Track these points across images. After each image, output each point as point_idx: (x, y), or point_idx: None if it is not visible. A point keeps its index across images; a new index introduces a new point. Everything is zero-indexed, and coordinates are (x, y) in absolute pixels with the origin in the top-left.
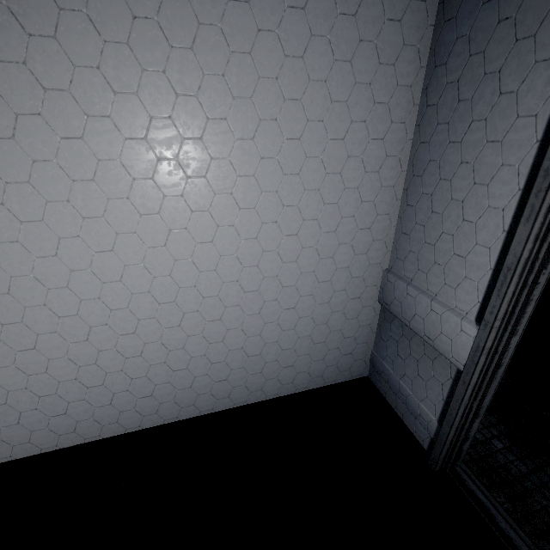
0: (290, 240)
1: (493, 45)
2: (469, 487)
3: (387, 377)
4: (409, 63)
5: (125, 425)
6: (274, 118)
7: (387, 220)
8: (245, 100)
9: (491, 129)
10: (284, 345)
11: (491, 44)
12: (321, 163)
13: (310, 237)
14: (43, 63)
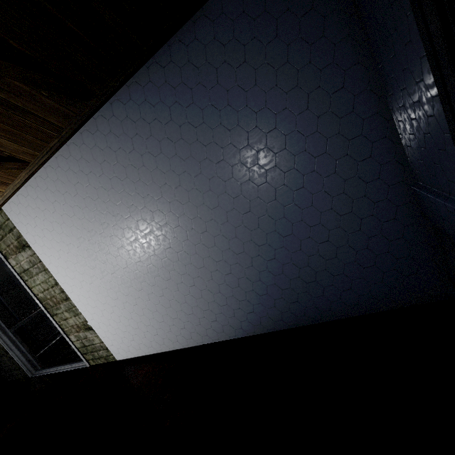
0: (299, 192)
1: None
2: None
3: None
4: (336, 23)
5: (246, 331)
6: (254, 126)
7: (386, 142)
8: (235, 128)
9: (401, 34)
10: (333, 271)
11: None
12: (298, 133)
13: (315, 185)
14: (161, 164)
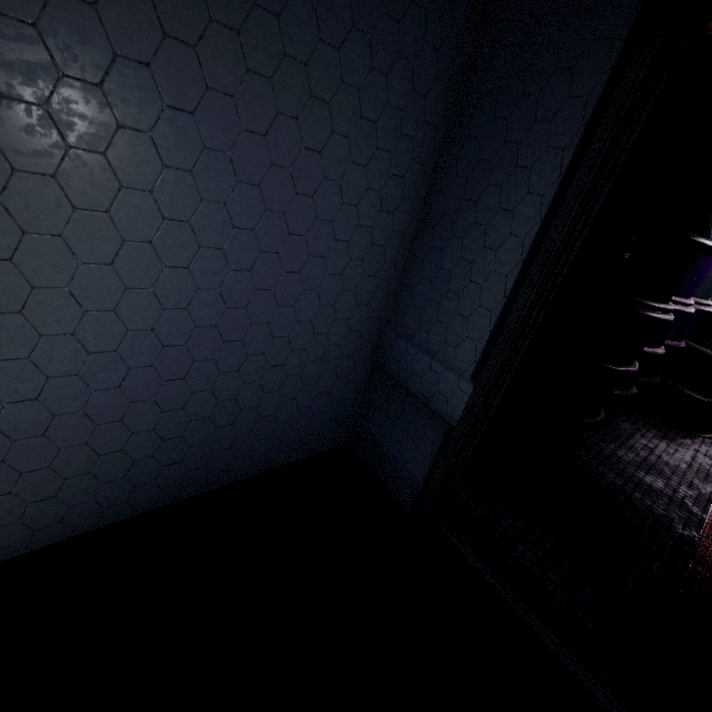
0: (290, 278)
1: (516, 116)
2: (446, 536)
3: (372, 442)
4: (438, 100)
5: None
6: (295, 116)
7: (392, 269)
8: (262, 80)
9: (506, 197)
10: (263, 411)
11: (515, 114)
12: (339, 189)
13: (314, 278)
14: None
